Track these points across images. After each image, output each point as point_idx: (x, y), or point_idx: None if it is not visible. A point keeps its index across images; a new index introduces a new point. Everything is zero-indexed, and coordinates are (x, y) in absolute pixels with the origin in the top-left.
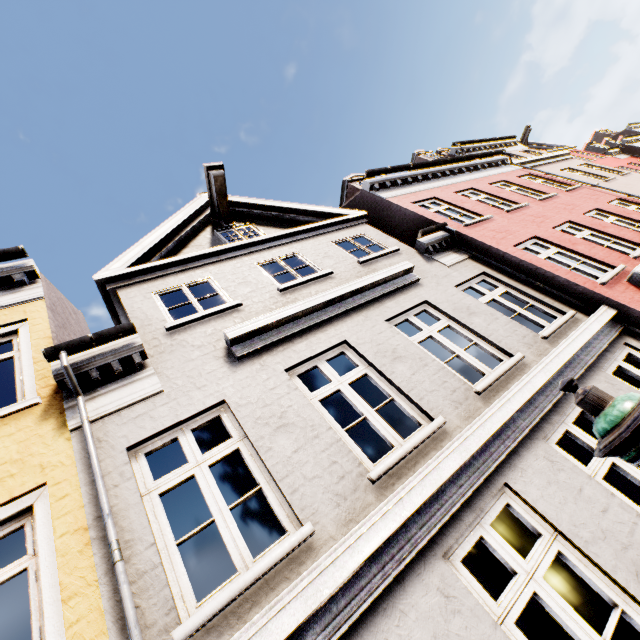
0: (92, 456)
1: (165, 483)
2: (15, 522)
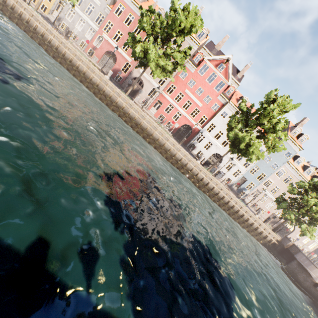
0: None
1: None
2: None
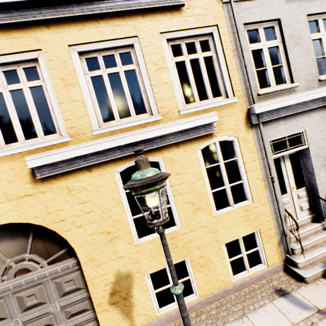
0: (236, 20)
1: (253, 47)
2: (205, 37)
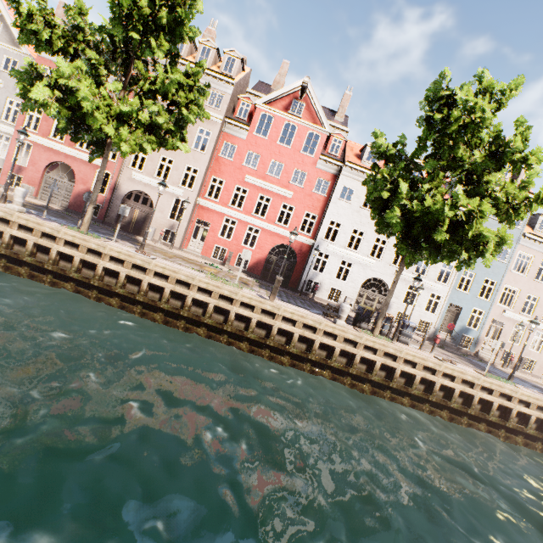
0: None
1: None
2: None
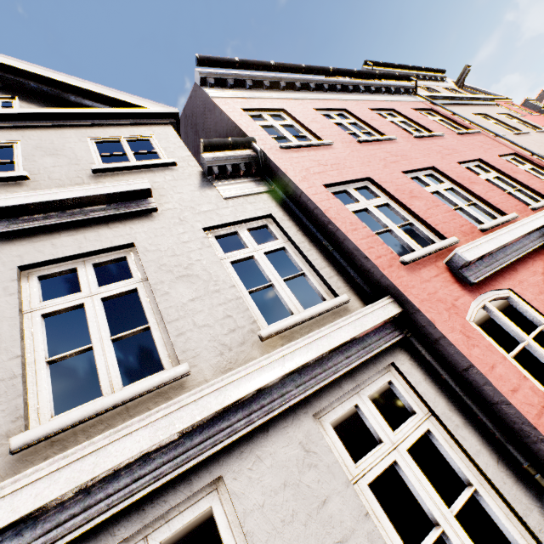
0: None
1: None
2: None
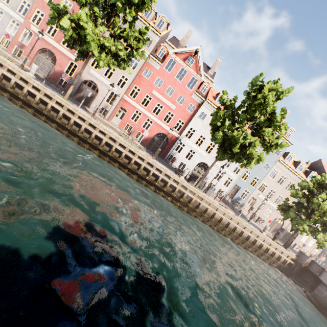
0: None
1: None
2: None
